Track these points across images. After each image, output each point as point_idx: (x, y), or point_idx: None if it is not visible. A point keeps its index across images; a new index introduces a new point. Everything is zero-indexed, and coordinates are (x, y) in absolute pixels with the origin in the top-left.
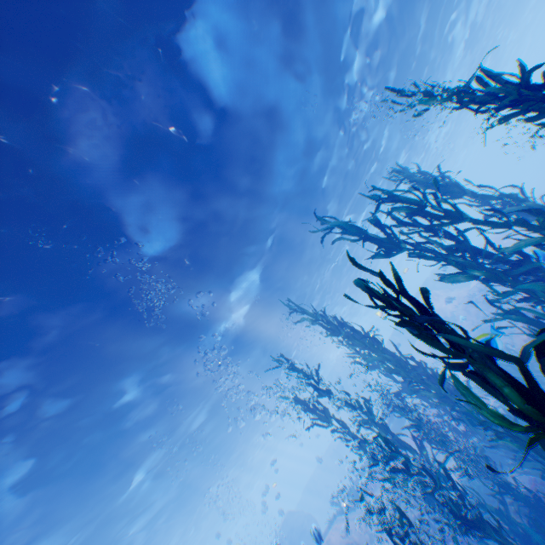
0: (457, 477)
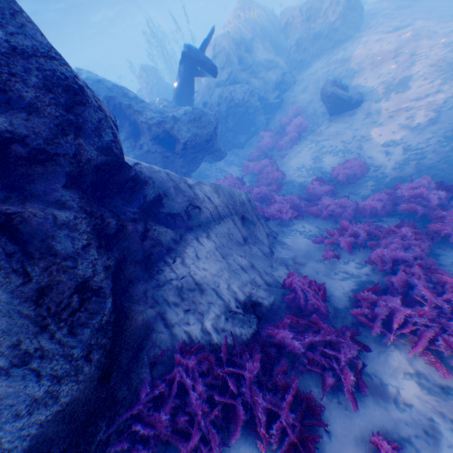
0: None
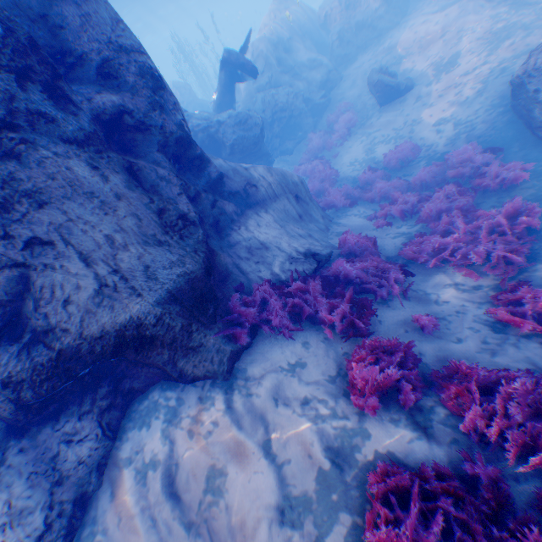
0: None
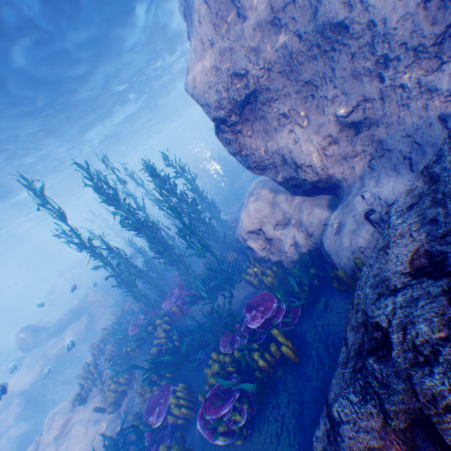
0: None
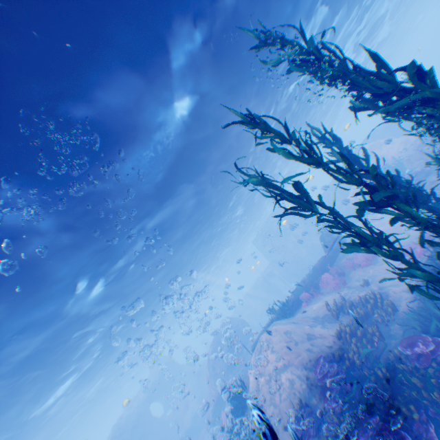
0: (403, 292)
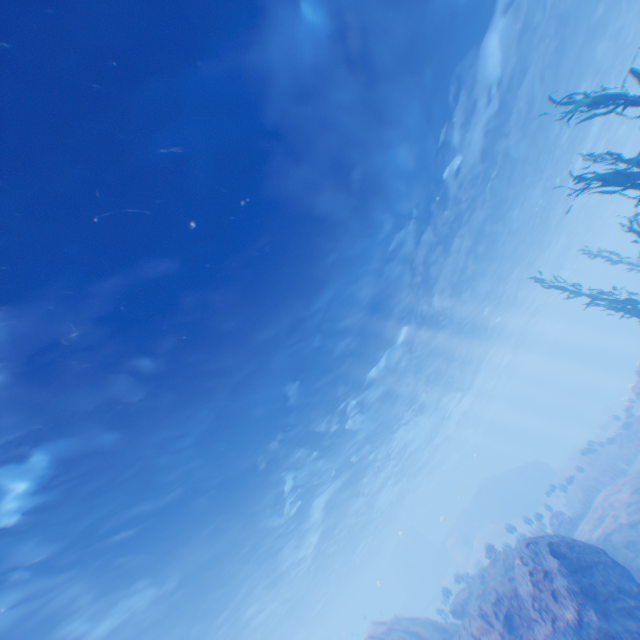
0: None
